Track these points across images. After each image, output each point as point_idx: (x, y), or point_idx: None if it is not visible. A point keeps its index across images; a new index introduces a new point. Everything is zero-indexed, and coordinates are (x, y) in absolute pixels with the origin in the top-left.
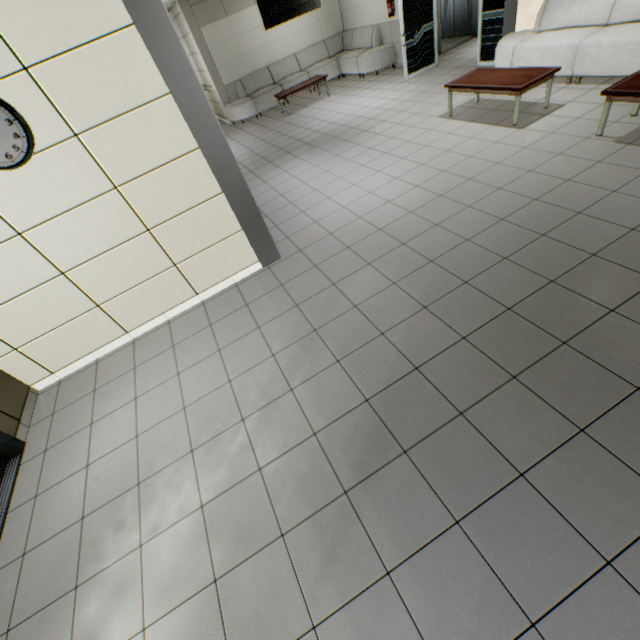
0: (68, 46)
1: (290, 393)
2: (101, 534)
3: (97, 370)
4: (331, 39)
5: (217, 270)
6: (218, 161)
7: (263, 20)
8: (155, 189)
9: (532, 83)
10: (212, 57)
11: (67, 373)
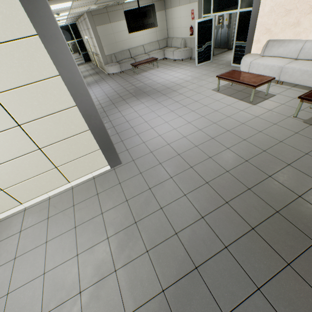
0: None
1: (114, 274)
2: None
3: None
4: (161, 40)
5: (83, 169)
6: (88, 113)
7: (128, 28)
8: (46, 126)
9: (261, 83)
10: (101, 41)
11: None
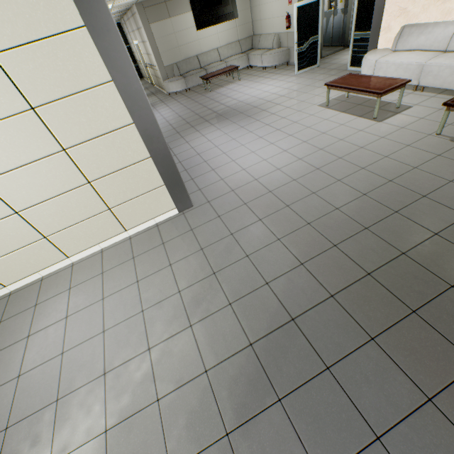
0: (29, 39)
1: (189, 329)
2: (19, 447)
3: (40, 286)
4: (244, 40)
5: (143, 213)
6: (148, 133)
7: (195, 23)
8: (96, 152)
9: (390, 89)
10: (157, 45)
11: (17, 286)
